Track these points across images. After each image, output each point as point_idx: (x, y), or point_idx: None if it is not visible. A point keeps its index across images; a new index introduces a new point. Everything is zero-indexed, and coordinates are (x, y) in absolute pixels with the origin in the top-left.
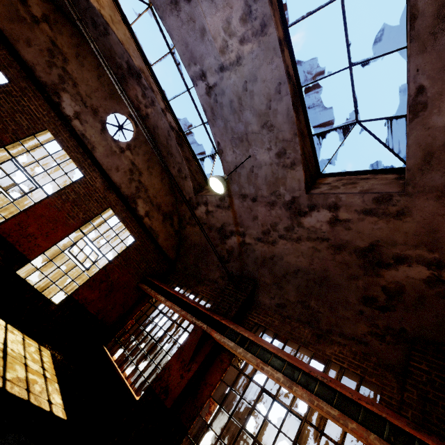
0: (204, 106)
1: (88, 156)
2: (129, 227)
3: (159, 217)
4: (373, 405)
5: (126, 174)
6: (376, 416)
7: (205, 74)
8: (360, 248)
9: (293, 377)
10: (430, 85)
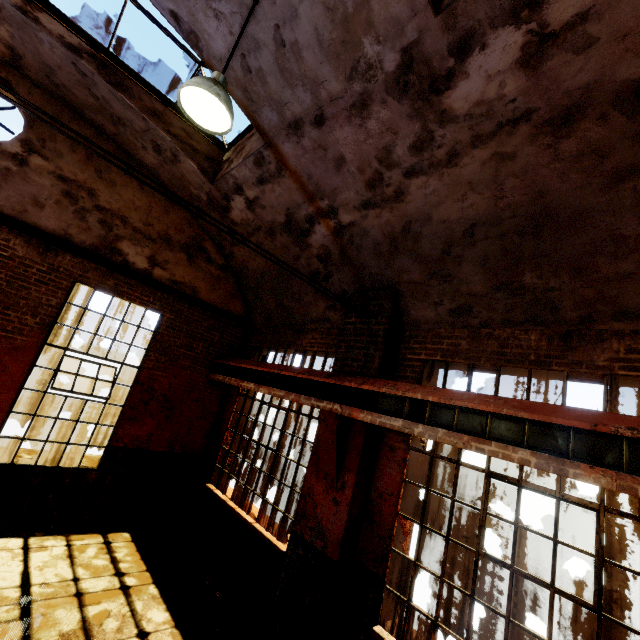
0: None
1: None
2: (136, 299)
3: (179, 258)
4: None
5: (64, 206)
6: None
7: None
8: (633, 84)
9: (555, 449)
10: None
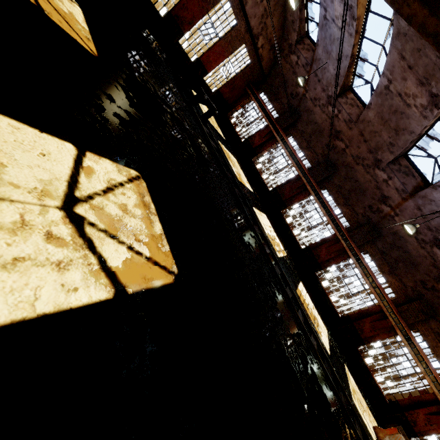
0: (320, 19)
1: (242, 11)
2: (250, 55)
3: (268, 48)
4: (304, 168)
5: (259, 19)
6: (303, 169)
7: (326, 11)
8: (336, 130)
9: (291, 155)
10: (372, 105)
